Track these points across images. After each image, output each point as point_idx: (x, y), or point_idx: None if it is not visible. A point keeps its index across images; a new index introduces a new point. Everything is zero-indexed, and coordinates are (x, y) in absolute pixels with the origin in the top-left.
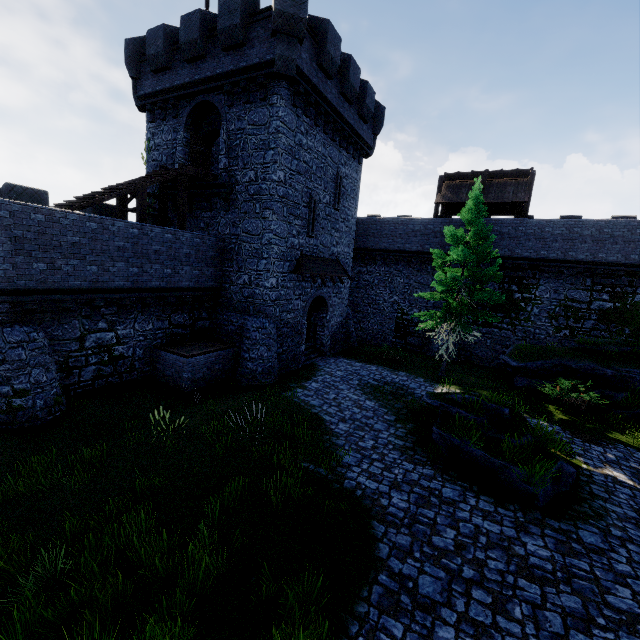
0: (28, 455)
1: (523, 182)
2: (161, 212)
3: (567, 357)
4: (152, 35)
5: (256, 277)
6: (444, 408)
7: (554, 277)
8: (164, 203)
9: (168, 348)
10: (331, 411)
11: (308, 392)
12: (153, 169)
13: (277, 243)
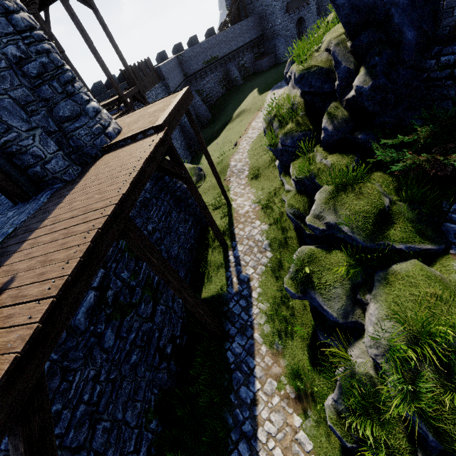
0: (244, 85)
1: None
2: (239, 14)
3: None
4: None
5: (274, 23)
6: None
7: None
8: (238, 10)
9: (256, 60)
10: None
11: None
12: None
13: (277, 5)
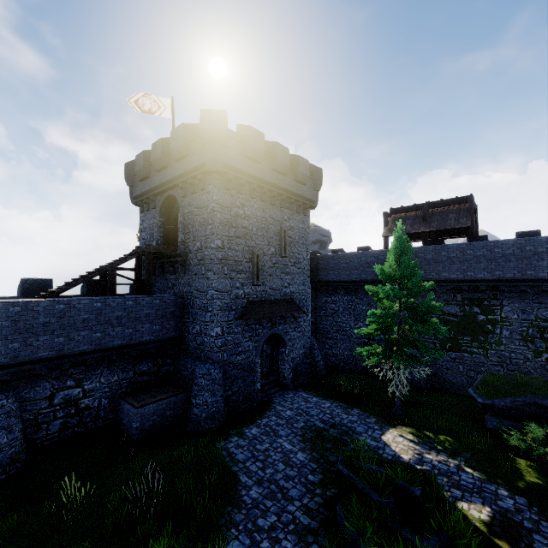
0: None
1: (464, 208)
2: (136, 280)
3: (541, 394)
4: (138, 158)
5: (204, 327)
6: (352, 479)
7: (517, 297)
8: (139, 273)
9: (127, 397)
10: (252, 468)
11: (242, 441)
12: (143, 245)
13: (219, 297)
